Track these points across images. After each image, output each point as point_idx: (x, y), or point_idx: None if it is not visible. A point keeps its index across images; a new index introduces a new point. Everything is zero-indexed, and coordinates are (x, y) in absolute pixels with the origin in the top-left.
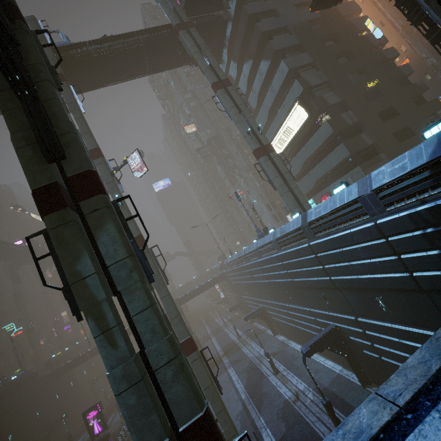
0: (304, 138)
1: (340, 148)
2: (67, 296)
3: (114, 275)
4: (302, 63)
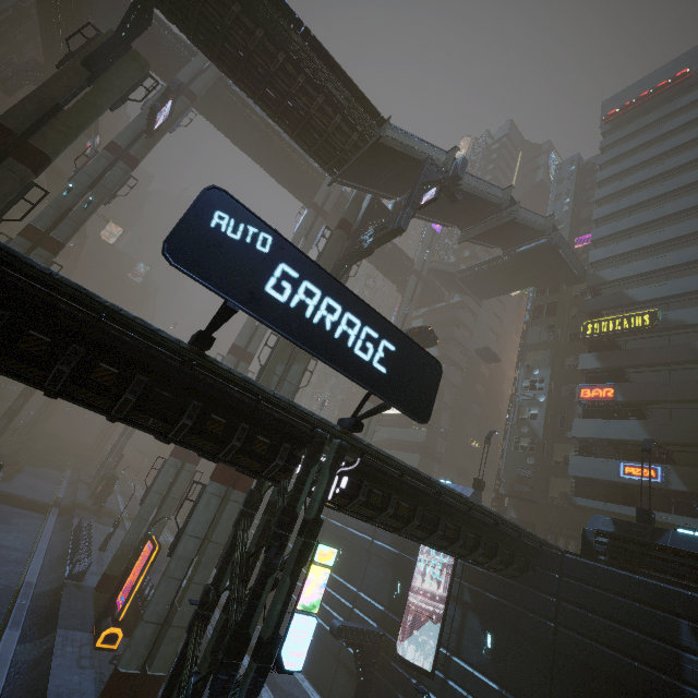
0: (406, 424)
1: (416, 457)
2: (261, 372)
3: (284, 386)
4: (452, 380)
